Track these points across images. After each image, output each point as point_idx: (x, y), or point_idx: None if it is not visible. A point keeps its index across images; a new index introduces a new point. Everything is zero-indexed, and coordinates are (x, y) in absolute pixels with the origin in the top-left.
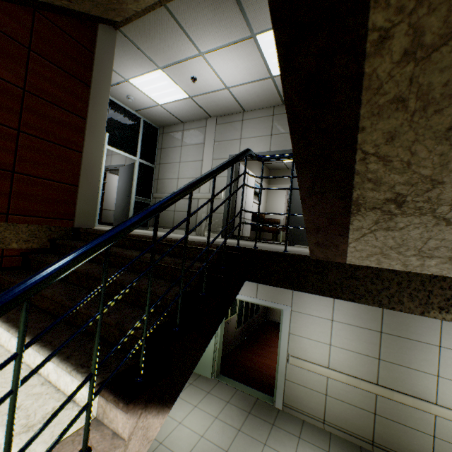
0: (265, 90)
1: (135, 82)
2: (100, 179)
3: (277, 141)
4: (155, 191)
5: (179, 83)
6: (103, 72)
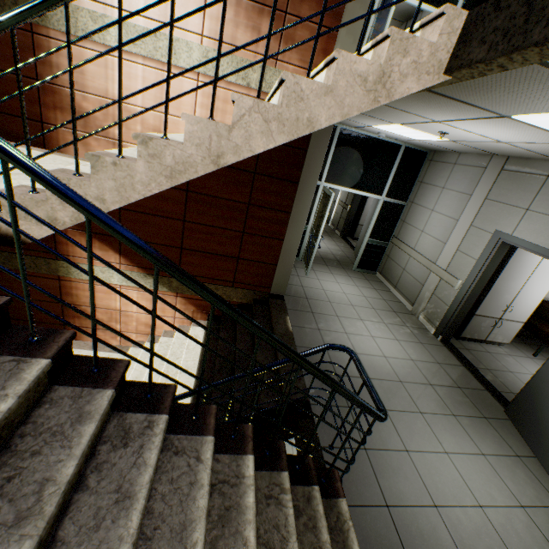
0: None
1: (379, 128)
2: (318, 237)
3: None
4: (396, 234)
5: (426, 132)
6: (313, 165)
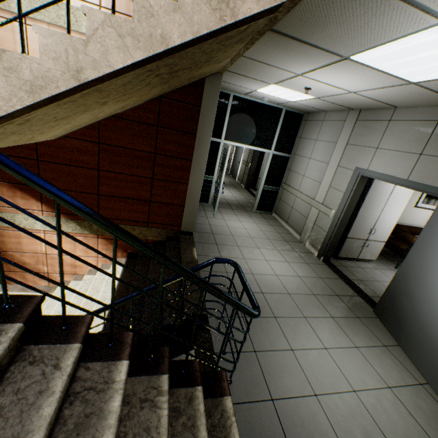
0: (412, 93)
1: (261, 91)
2: (220, 184)
3: (424, 167)
4: (284, 180)
5: (296, 91)
6: (207, 119)
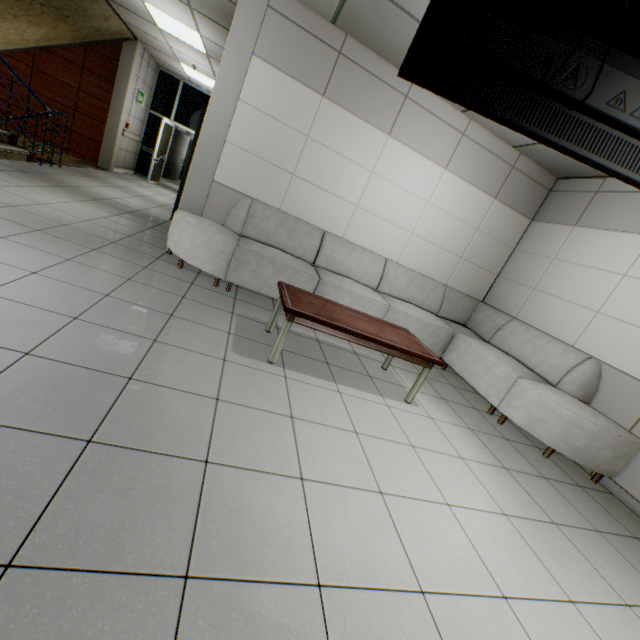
0: None
1: (191, 76)
2: (155, 151)
3: None
4: None
5: (198, 72)
6: (124, 74)
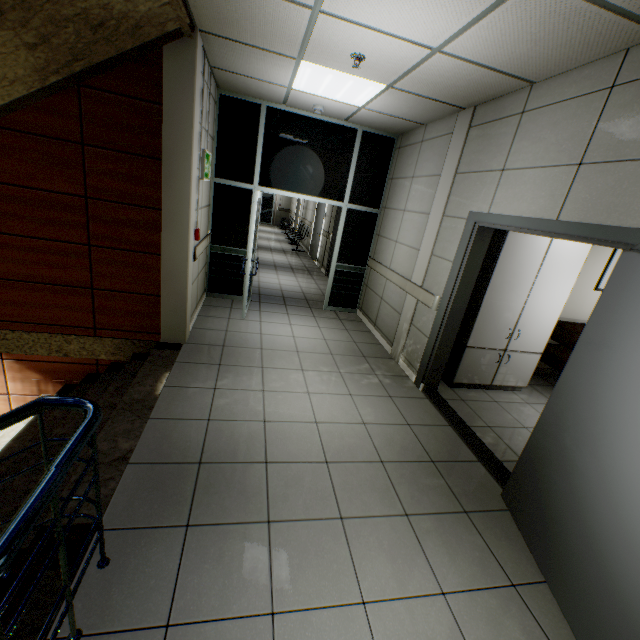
0: (547, 19)
1: (300, 88)
2: (247, 259)
3: (588, 188)
4: (372, 254)
5: (347, 71)
6: (178, 128)
